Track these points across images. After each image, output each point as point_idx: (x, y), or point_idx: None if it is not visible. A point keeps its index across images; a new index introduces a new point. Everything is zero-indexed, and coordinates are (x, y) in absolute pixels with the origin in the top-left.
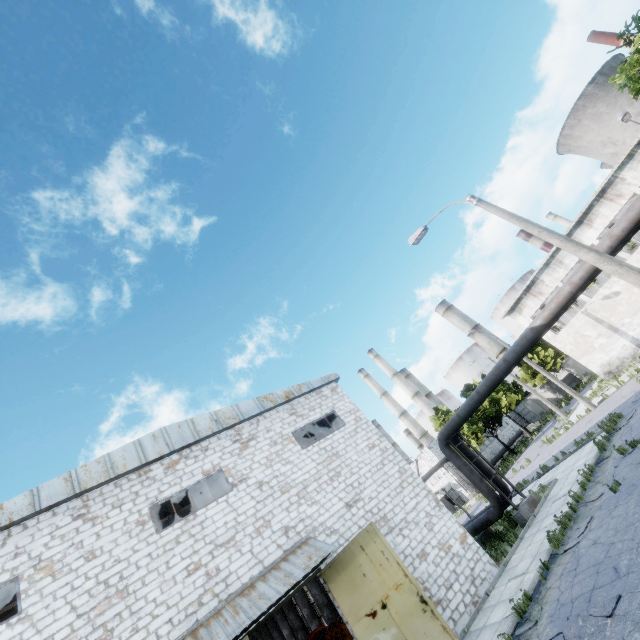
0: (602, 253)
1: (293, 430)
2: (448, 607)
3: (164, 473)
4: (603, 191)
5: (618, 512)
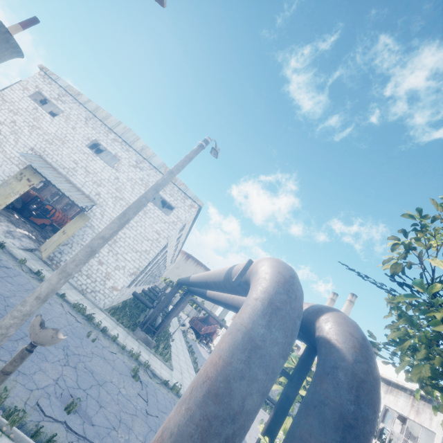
0: (119, 217)
1: None
2: (78, 275)
3: (111, 139)
4: None
5: (61, 319)
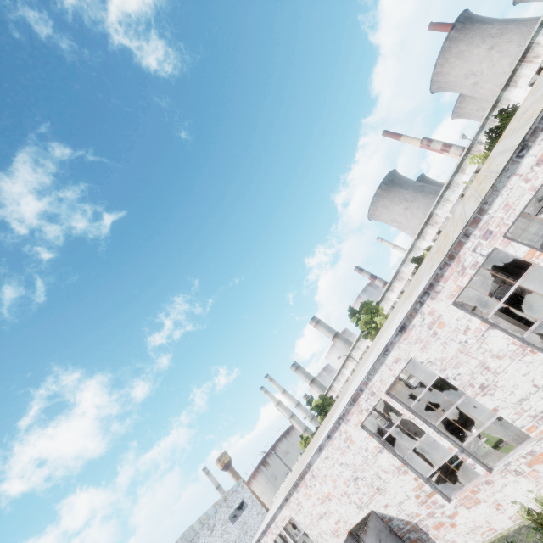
0: None
1: (228, 516)
2: None
3: None
4: (348, 357)
5: None
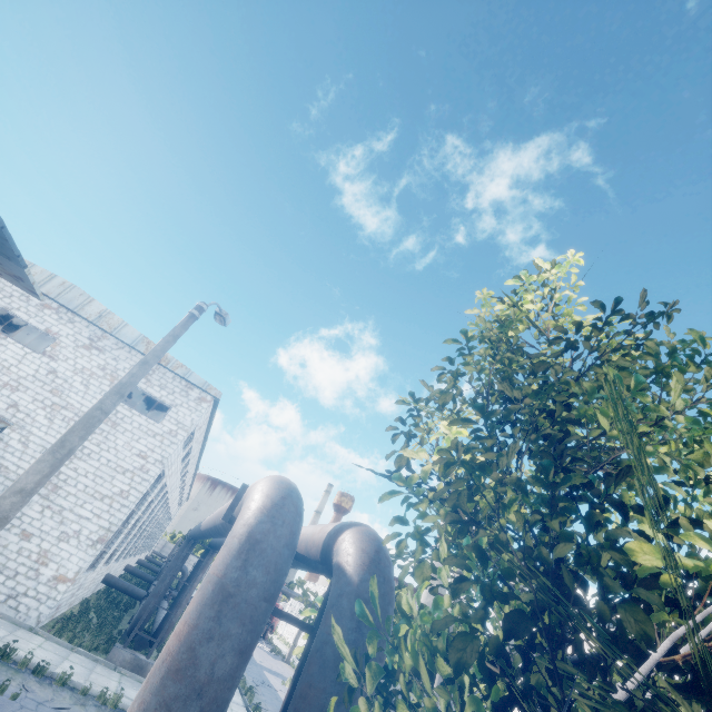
0: (52, 449)
1: None
2: None
3: (37, 304)
4: None
5: None
